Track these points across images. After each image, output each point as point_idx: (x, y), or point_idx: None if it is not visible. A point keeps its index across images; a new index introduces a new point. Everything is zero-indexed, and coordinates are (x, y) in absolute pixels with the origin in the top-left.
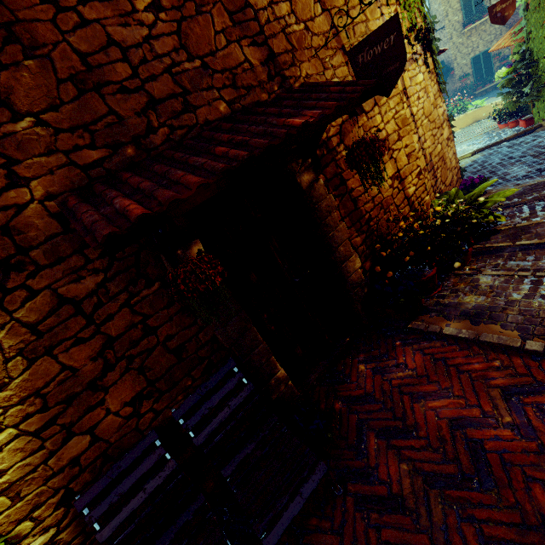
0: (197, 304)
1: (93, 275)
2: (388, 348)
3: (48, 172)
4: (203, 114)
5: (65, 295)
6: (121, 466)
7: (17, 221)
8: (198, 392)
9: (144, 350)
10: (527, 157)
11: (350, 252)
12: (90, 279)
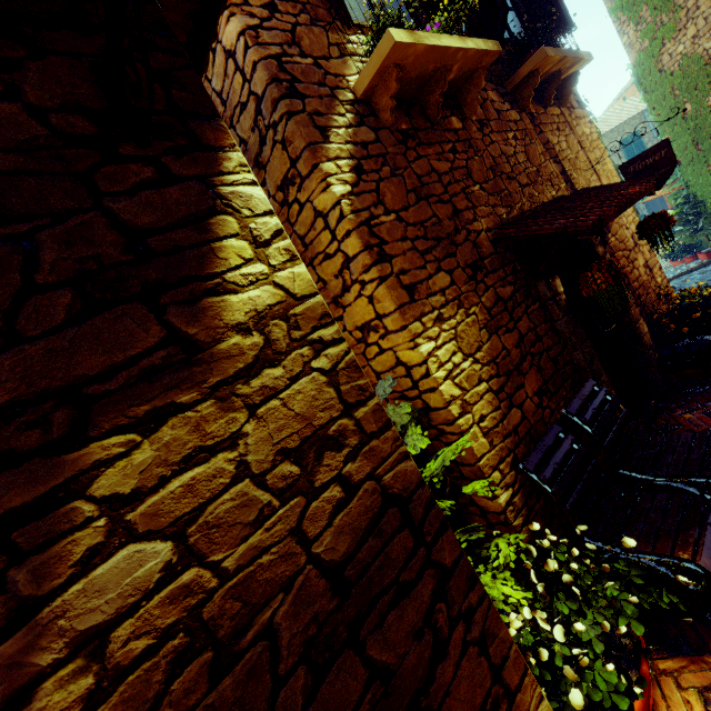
0: (614, 290)
1: (509, 286)
2: (707, 398)
3: (486, 216)
4: (540, 198)
5: (499, 295)
6: (545, 445)
7: (478, 241)
8: (579, 398)
9: (537, 352)
10: None
11: (638, 316)
12: (508, 288)
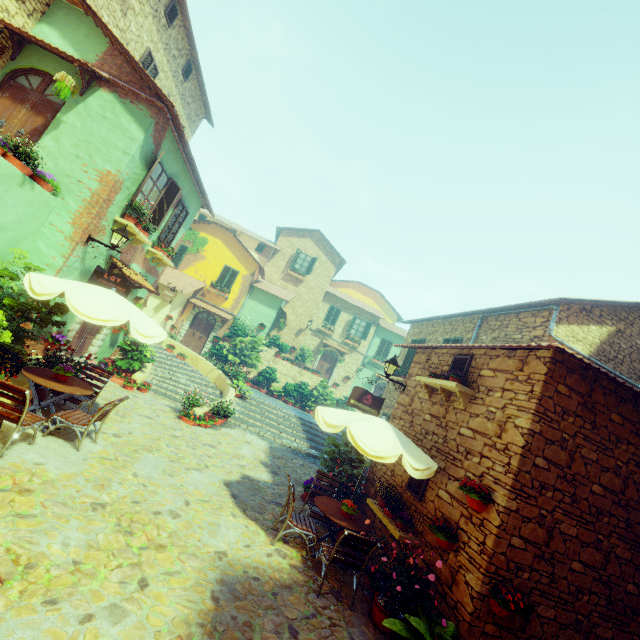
0: None
1: None
2: None
3: None
4: None
5: None
6: None
7: None
8: None
9: None
10: None
11: None
12: None
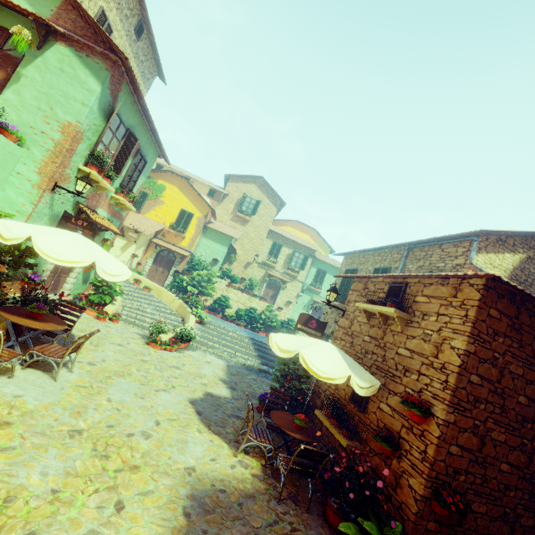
0: None
1: None
2: None
3: None
4: None
5: None
6: None
7: None
8: None
9: None
10: None
11: None
12: None
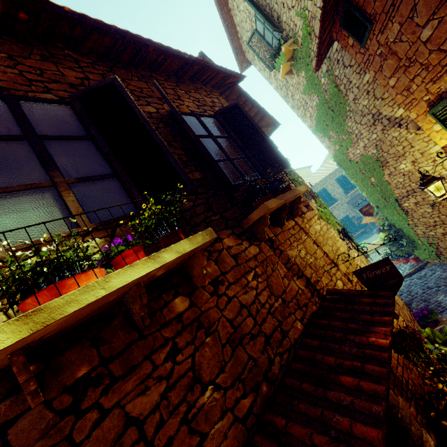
0: None
1: None
2: None
3: (223, 437)
4: (291, 335)
5: None
6: None
7: None
8: None
9: None
10: (442, 287)
11: (419, 429)
12: None
